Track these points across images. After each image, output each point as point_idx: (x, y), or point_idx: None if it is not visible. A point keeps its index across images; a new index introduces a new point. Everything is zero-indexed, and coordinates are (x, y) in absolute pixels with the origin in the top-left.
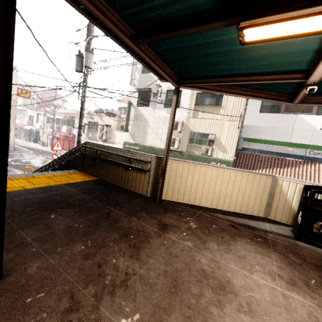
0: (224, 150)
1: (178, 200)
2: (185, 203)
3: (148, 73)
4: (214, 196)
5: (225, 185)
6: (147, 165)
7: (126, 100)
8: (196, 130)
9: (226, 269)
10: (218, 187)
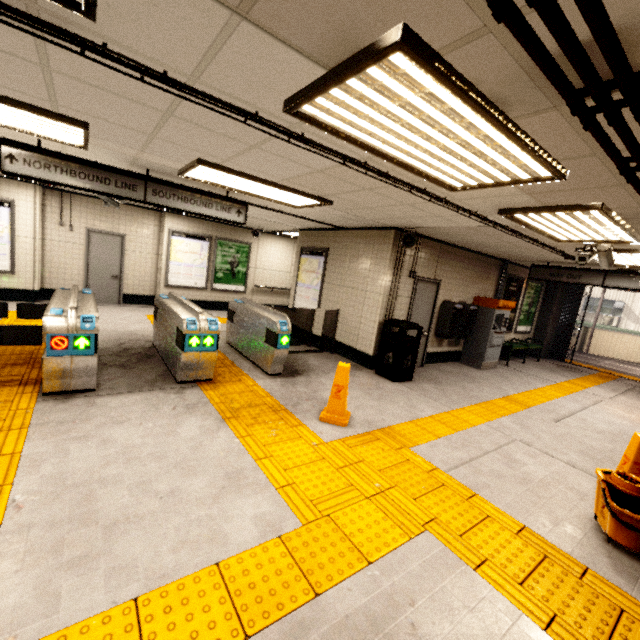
0: (636, 321)
1: (599, 354)
2: (604, 356)
3: None
4: (627, 354)
5: (637, 347)
6: (575, 331)
7: None
8: (595, 295)
9: (636, 369)
10: (631, 348)
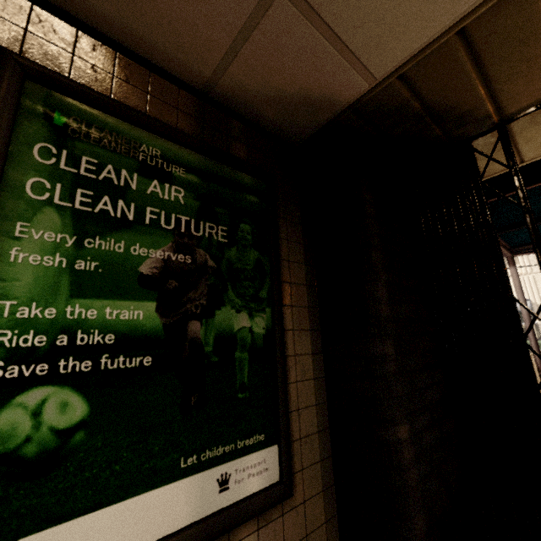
0: None
1: None
2: None
3: None
4: None
5: None
6: None
7: None
8: None
9: None
10: None
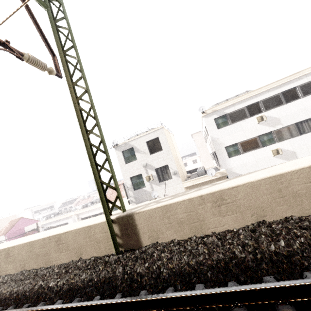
0: None
1: None
2: None
3: (140, 189)
4: None
5: None
6: None
7: (111, 200)
8: None
9: None
10: None
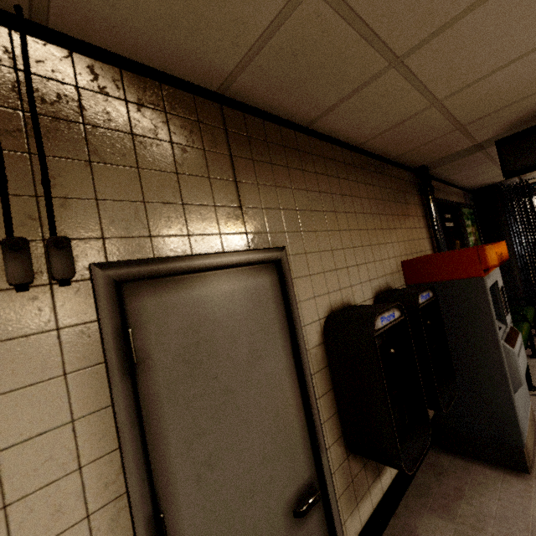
0: None
1: None
2: None
3: None
4: None
5: None
6: None
7: None
8: None
9: None
10: None
